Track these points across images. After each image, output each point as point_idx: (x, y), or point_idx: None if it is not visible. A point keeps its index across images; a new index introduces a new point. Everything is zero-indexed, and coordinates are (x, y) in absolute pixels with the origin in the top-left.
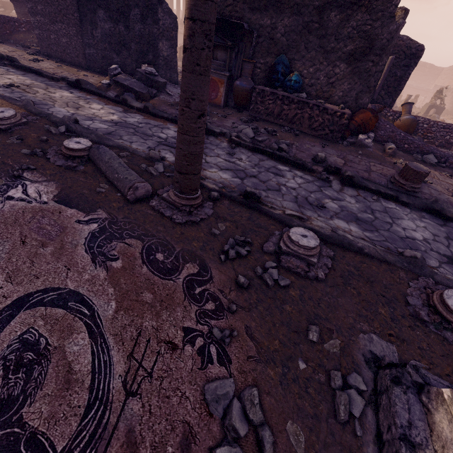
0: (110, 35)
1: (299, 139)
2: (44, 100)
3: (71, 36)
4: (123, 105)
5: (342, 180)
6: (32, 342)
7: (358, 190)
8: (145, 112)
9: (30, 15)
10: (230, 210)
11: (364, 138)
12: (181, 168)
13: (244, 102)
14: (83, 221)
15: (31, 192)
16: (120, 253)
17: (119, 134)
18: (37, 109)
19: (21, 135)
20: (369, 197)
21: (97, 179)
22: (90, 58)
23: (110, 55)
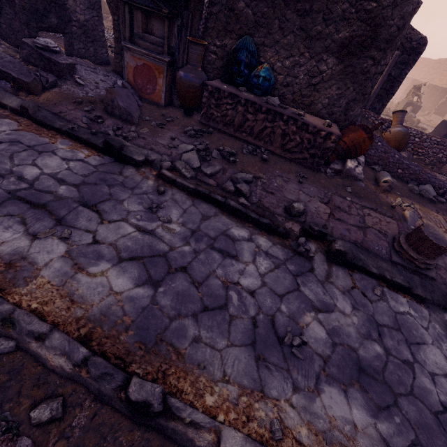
0: None
1: (268, 168)
2: None
3: None
4: None
5: (328, 254)
6: None
7: (353, 274)
8: (25, 115)
9: None
10: None
11: (354, 167)
12: None
13: (193, 102)
14: None
15: None
16: None
17: None
18: None
19: None
20: (369, 291)
21: None
22: None
23: None
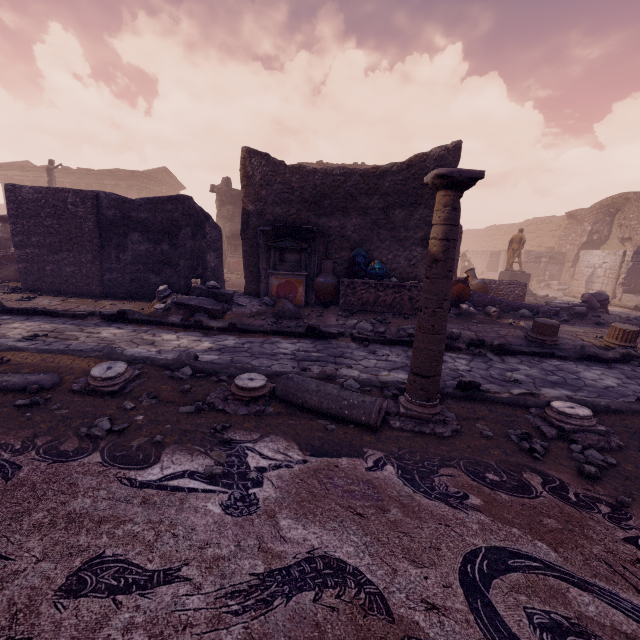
0: (146, 256)
1: (414, 322)
2: (100, 343)
3: (83, 263)
4: (196, 329)
5: (494, 350)
6: (552, 625)
7: (516, 356)
8: (230, 330)
9: (16, 249)
10: (464, 408)
11: (468, 307)
12: (430, 371)
13: (331, 297)
14: (373, 467)
15: (270, 454)
16: (459, 488)
17: (242, 361)
18: (124, 355)
19: (149, 392)
20: (532, 360)
21: (303, 417)
22: (111, 283)
23: (144, 276)
